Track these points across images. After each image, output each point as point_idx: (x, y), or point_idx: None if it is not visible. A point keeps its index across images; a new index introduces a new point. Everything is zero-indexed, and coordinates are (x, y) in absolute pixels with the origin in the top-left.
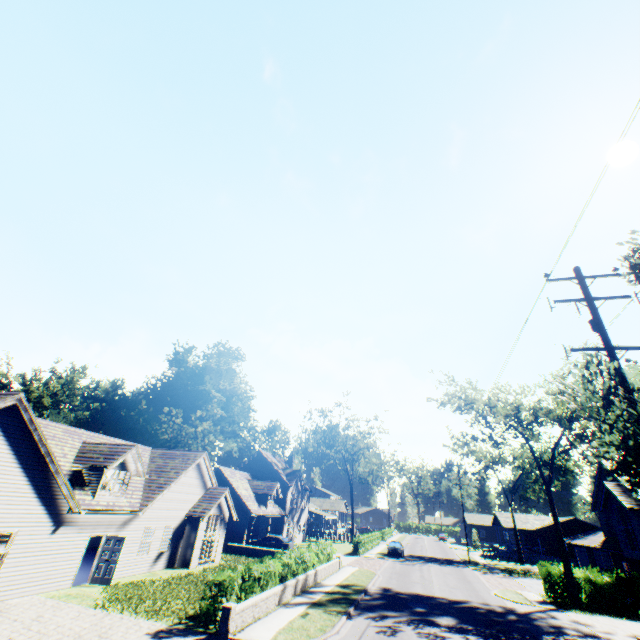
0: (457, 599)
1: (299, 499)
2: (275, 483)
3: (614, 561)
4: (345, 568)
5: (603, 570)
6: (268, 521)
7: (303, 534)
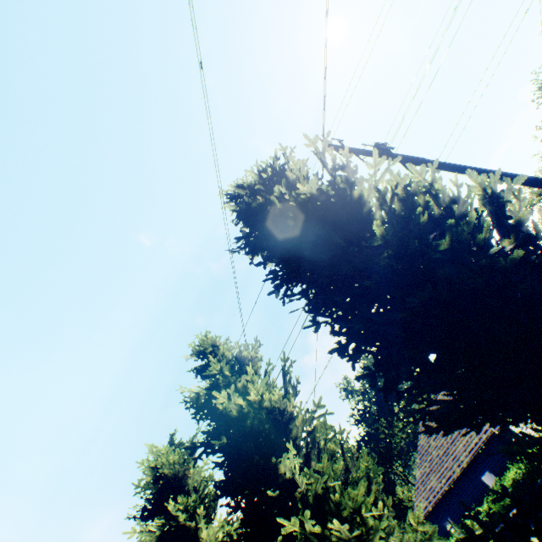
0: None
1: None
2: None
3: None
4: None
5: None
6: None
7: None
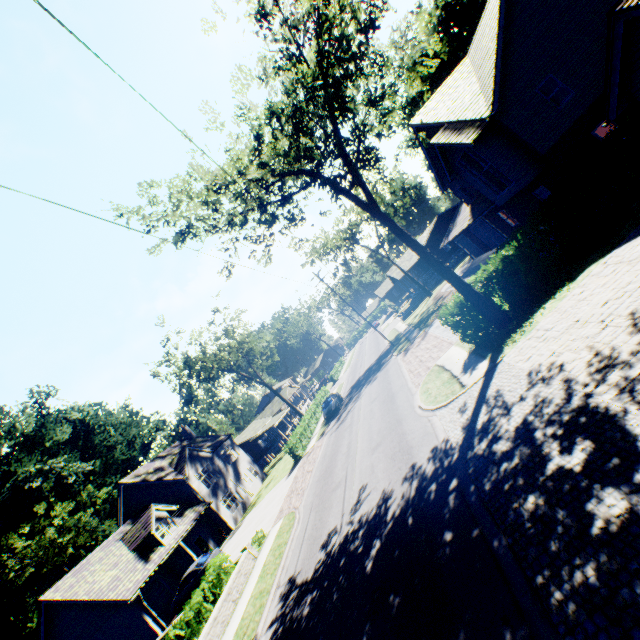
0: (377, 507)
1: (219, 463)
2: (149, 511)
3: (491, 221)
4: (264, 548)
5: (500, 246)
6: (193, 537)
7: (259, 475)
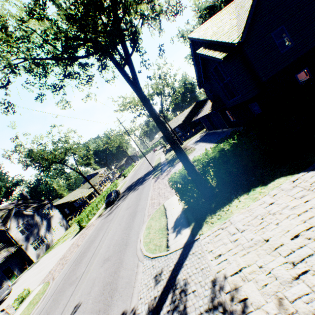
0: None
1: (37, 219)
2: None
3: (221, 114)
4: (20, 309)
5: (221, 139)
6: (2, 267)
7: (64, 227)
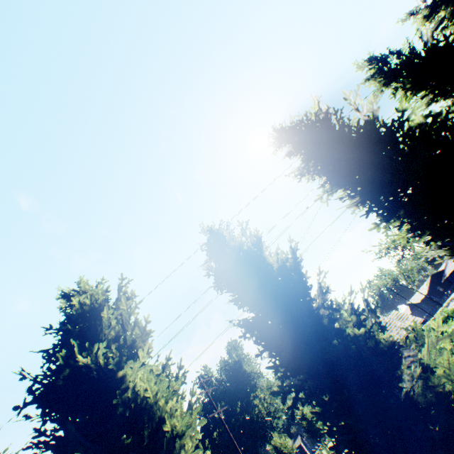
0: None
1: None
2: None
3: None
4: None
5: None
6: None
7: None
